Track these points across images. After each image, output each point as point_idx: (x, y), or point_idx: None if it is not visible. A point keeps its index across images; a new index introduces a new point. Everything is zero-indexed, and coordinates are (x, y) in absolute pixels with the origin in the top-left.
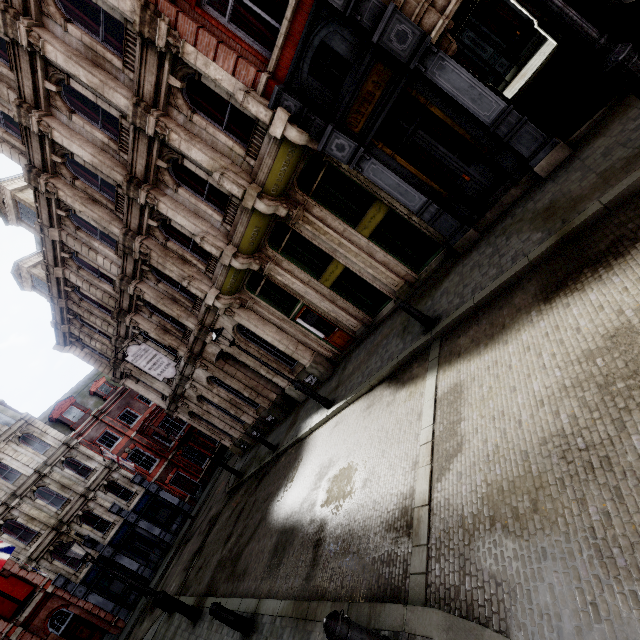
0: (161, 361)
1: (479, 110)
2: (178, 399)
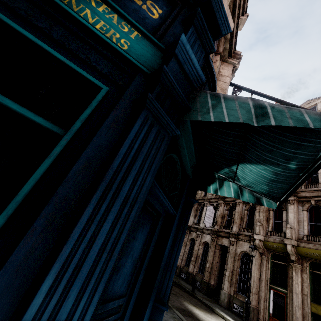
0: (210, 219)
1: None
2: (188, 229)
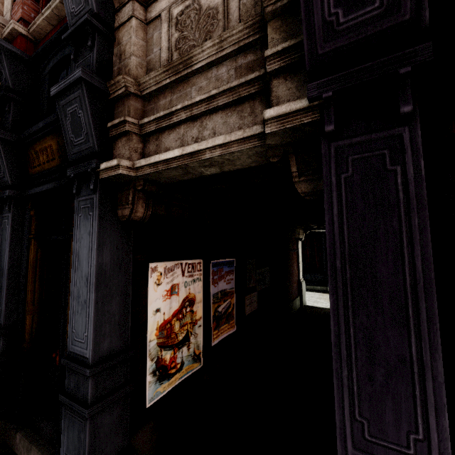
0: None
1: (75, 317)
2: None
